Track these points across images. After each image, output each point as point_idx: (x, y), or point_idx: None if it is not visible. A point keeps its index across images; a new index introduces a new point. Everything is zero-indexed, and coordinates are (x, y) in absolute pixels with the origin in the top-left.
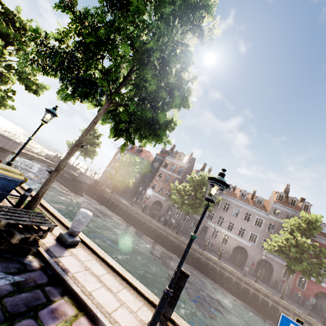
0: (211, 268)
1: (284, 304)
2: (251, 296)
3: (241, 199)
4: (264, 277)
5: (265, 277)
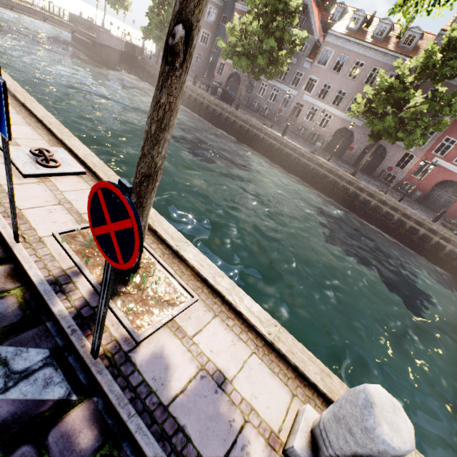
0: (270, 147)
1: (349, 179)
2: (312, 173)
3: (374, 41)
4: (367, 167)
5: (369, 167)
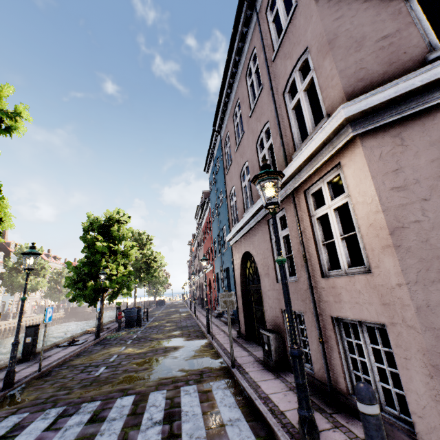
0: None
1: None
2: None
3: None
4: None
5: None
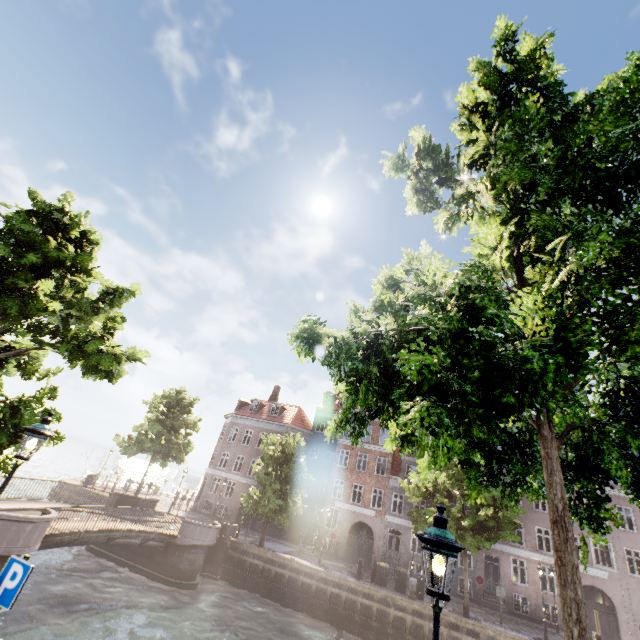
0: None
1: None
2: None
3: None
4: None
5: None
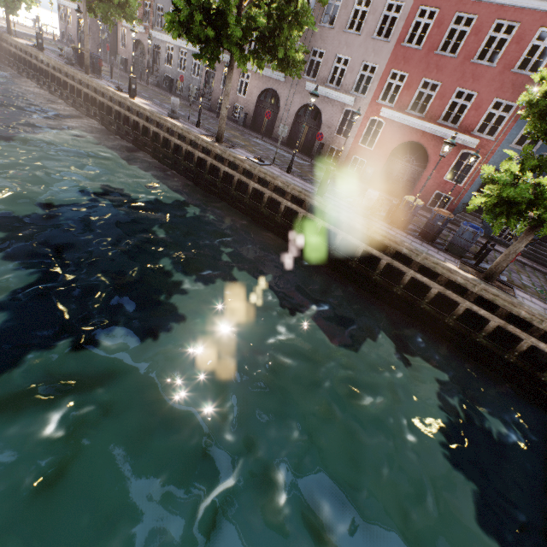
0: (121, 118)
1: (203, 144)
2: (168, 147)
3: None
4: (306, 143)
5: (307, 144)
